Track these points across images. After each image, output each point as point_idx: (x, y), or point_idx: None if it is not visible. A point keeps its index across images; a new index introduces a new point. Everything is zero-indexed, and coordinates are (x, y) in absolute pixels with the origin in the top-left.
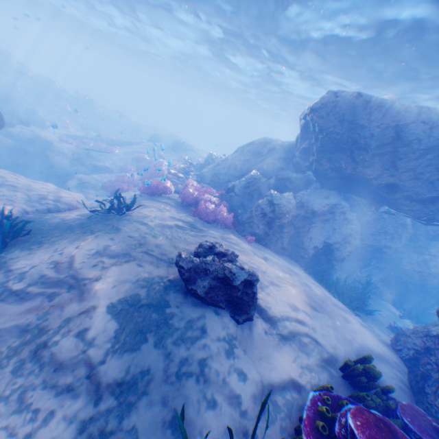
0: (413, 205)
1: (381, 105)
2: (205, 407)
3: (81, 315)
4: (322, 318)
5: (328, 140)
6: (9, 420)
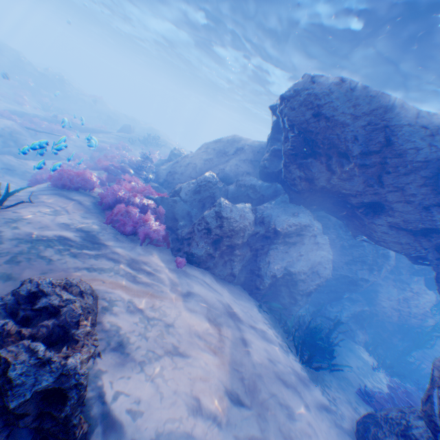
0: (400, 236)
1: (369, 97)
2: None
3: None
4: (245, 423)
5: (300, 140)
6: None
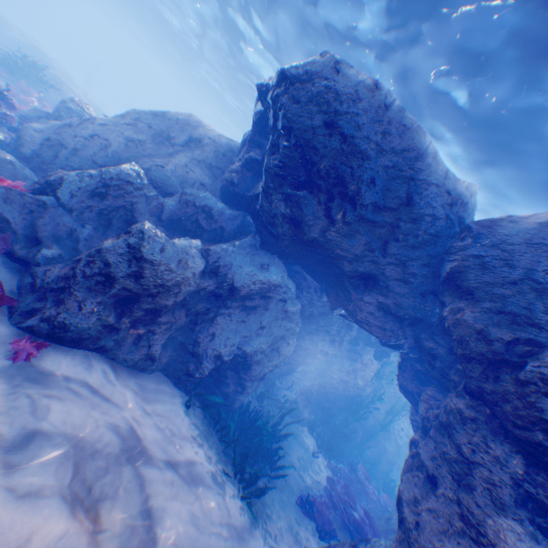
0: (387, 320)
1: (402, 127)
2: None
3: None
4: None
5: (298, 158)
6: None
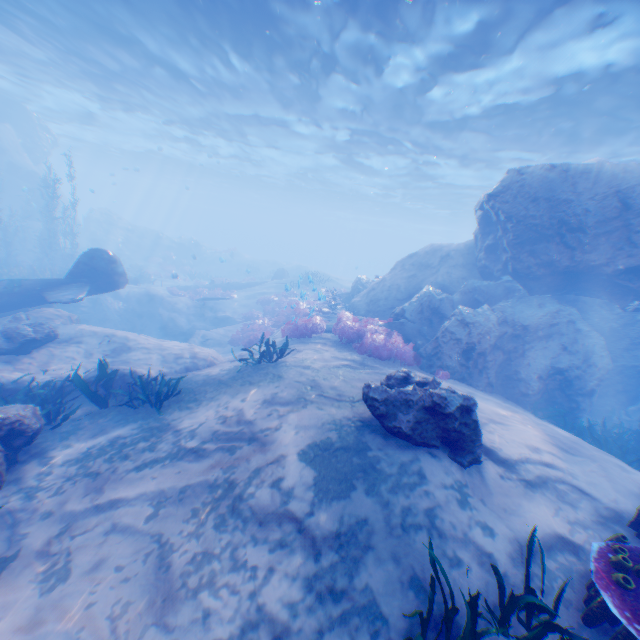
0: None
1: (586, 171)
2: (448, 567)
3: (271, 465)
4: (581, 462)
5: (523, 228)
6: (226, 577)
